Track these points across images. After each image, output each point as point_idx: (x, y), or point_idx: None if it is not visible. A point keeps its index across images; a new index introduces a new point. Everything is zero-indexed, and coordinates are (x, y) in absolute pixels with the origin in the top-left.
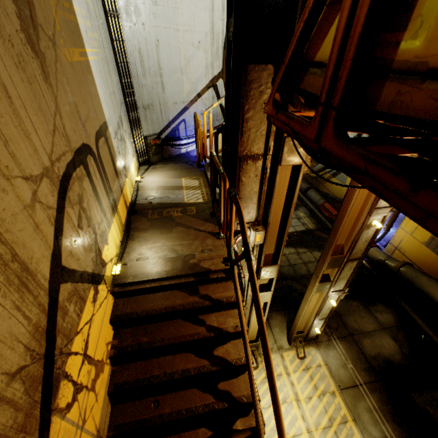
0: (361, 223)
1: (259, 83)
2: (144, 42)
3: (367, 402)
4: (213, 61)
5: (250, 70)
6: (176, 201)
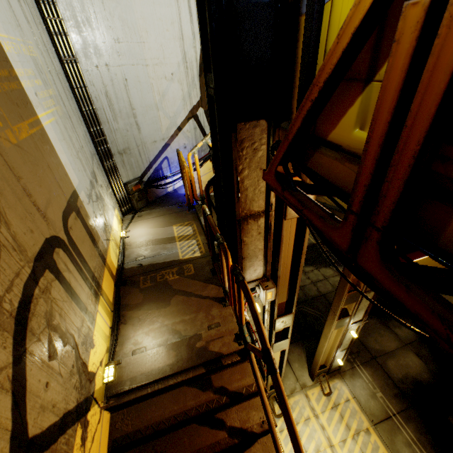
0: None
1: (252, 141)
2: (111, 84)
3: (404, 435)
4: (189, 91)
5: (240, 128)
6: (170, 259)
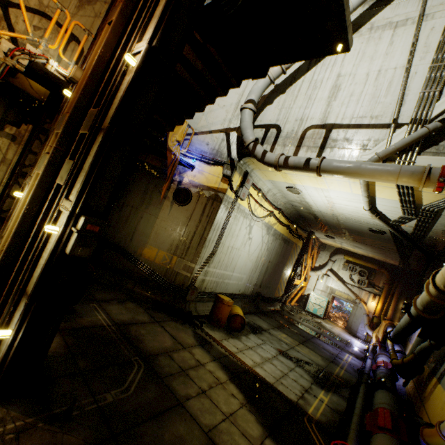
0: (123, 61)
1: None
2: None
3: None
4: (232, 119)
5: None
6: None
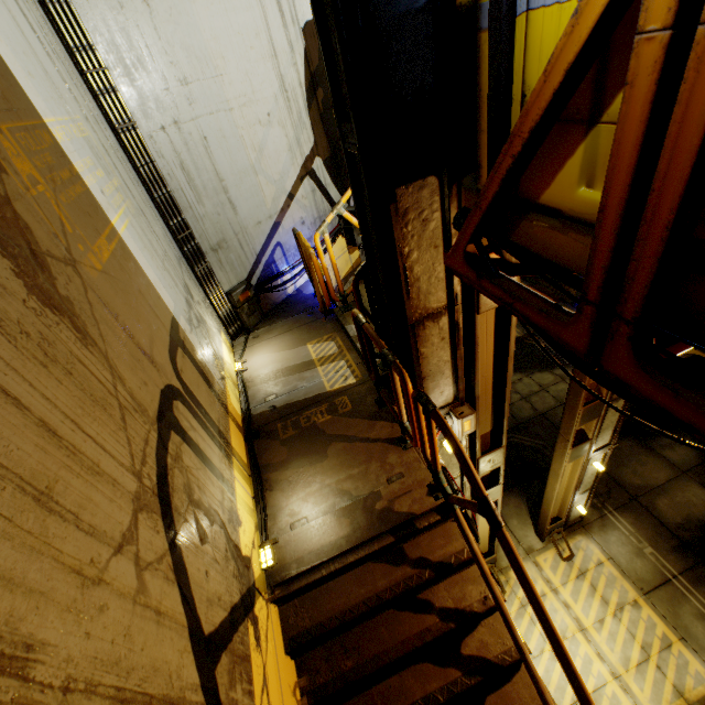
0: None
1: (419, 209)
2: (185, 150)
3: (694, 604)
4: (297, 135)
5: (400, 195)
6: (314, 393)
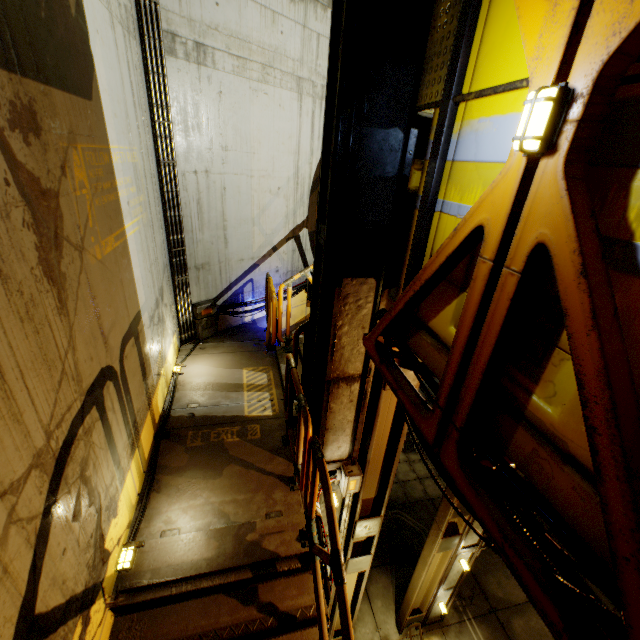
0: None
1: (357, 297)
2: (206, 191)
3: None
4: (295, 208)
5: (346, 283)
6: (232, 413)
